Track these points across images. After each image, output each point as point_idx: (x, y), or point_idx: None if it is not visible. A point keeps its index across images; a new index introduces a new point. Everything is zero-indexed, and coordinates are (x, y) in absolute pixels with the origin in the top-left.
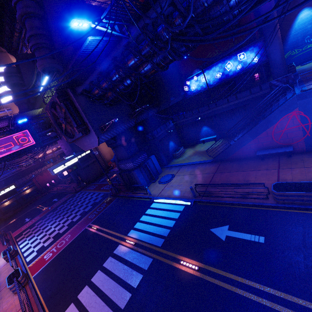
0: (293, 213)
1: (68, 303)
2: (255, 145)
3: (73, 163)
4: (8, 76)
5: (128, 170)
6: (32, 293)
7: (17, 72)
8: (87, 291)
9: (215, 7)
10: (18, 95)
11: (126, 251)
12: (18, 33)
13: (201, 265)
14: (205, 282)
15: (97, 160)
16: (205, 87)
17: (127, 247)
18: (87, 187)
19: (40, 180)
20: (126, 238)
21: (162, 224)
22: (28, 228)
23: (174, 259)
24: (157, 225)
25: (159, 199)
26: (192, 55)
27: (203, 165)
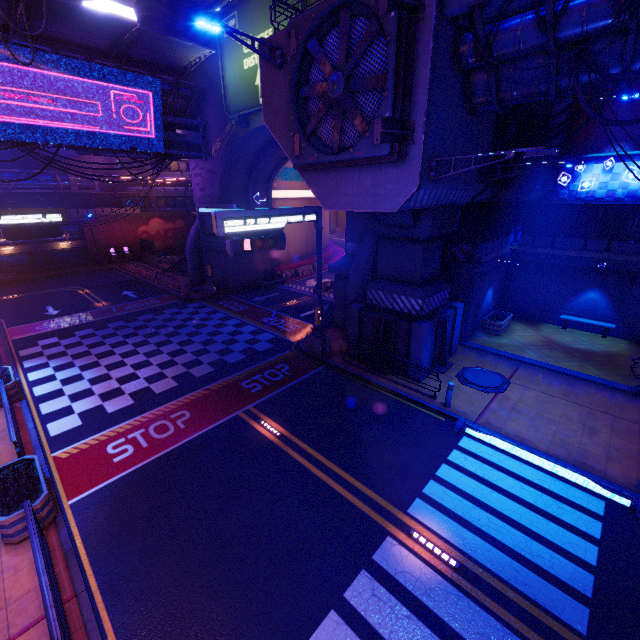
0: None
1: None
2: None
3: (273, 227)
4: None
5: (394, 313)
6: (72, 579)
7: None
8: None
9: None
10: None
11: (430, 582)
12: None
13: None
14: None
15: (320, 251)
16: (619, 198)
17: (429, 564)
18: (220, 301)
19: (99, 233)
20: (407, 521)
21: (541, 533)
22: (54, 334)
23: None
24: (523, 529)
25: (487, 433)
26: (637, 101)
27: (604, 392)
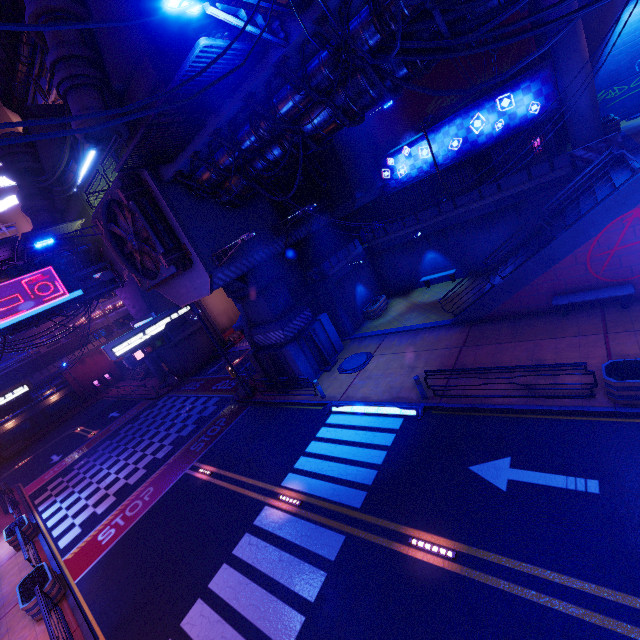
0: None
1: None
2: (549, 284)
3: (156, 333)
4: (7, 154)
5: (274, 346)
6: (76, 619)
7: (27, 145)
8: (202, 611)
9: None
10: (31, 193)
11: (282, 521)
12: (27, 65)
13: (460, 547)
14: (476, 587)
15: (206, 327)
16: (427, 171)
17: (285, 511)
18: (183, 387)
19: (79, 374)
20: (279, 491)
21: (356, 459)
22: (59, 476)
23: (395, 534)
24: (347, 461)
25: (344, 405)
26: (398, 102)
27: (434, 333)
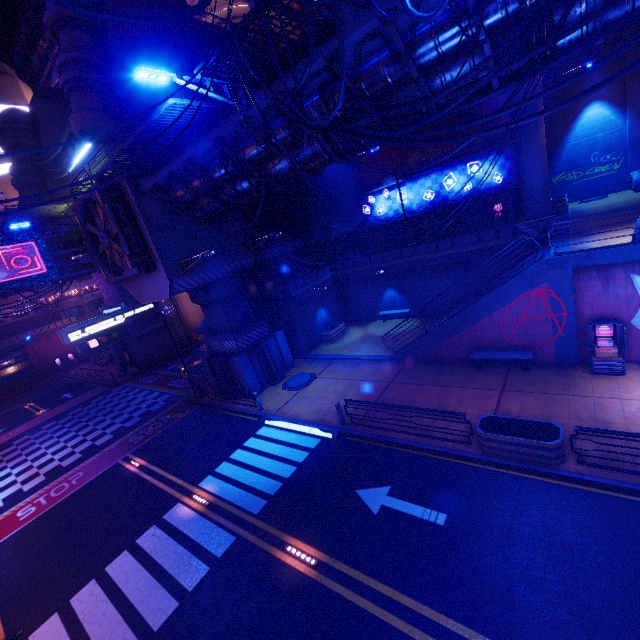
0: (506, 475)
1: (48, 613)
2: (471, 338)
3: (115, 325)
4: (7, 128)
5: (227, 354)
6: None
7: (29, 123)
8: (92, 590)
9: (407, 86)
10: (24, 169)
11: (188, 518)
12: (48, 42)
13: (323, 557)
14: (323, 591)
15: (166, 326)
16: (402, 214)
17: (193, 509)
18: (141, 378)
19: (42, 350)
20: (195, 490)
21: (269, 470)
22: None
23: (277, 541)
24: (261, 471)
25: (275, 419)
26: (385, 149)
27: (373, 365)
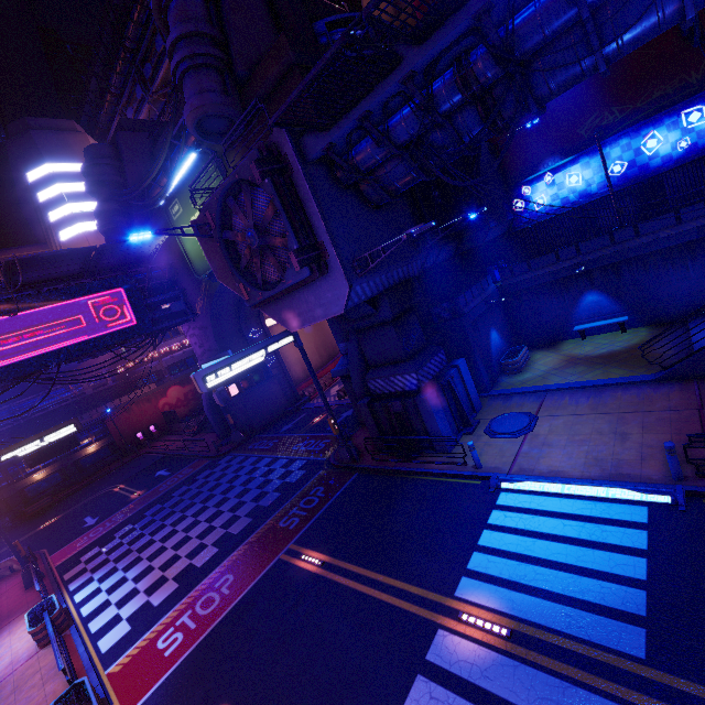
0: None
1: None
2: None
3: (254, 364)
4: (91, 165)
5: (398, 395)
6: None
7: (113, 158)
8: None
9: None
10: (110, 208)
11: (484, 662)
12: (115, 96)
13: None
14: None
15: (309, 365)
16: (574, 201)
17: (481, 644)
18: (250, 445)
19: (122, 423)
20: (455, 605)
21: (588, 566)
22: (95, 544)
23: None
24: (569, 568)
25: (521, 480)
26: (542, 122)
27: (630, 390)
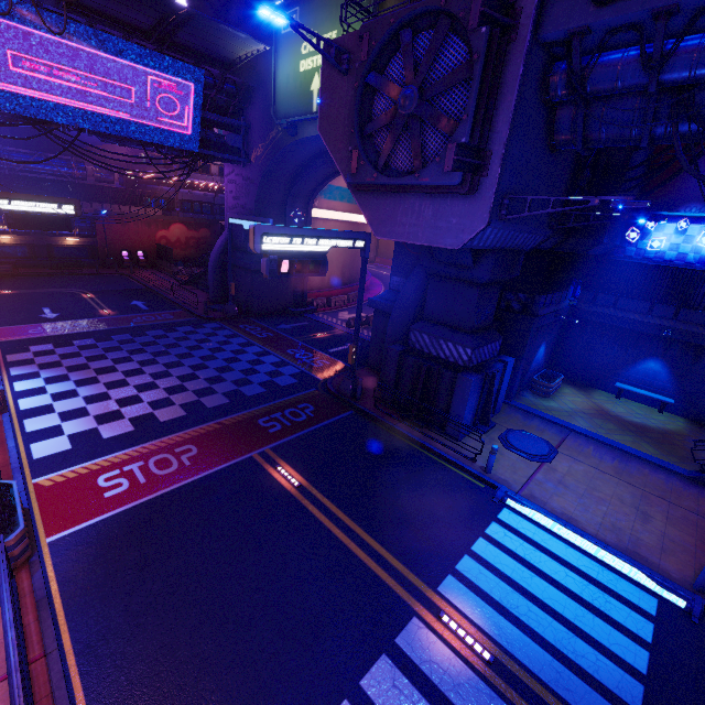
0: None
1: None
2: None
3: (316, 250)
4: None
5: (438, 361)
6: (42, 634)
7: None
8: None
9: None
10: None
11: (459, 676)
12: None
13: None
14: None
15: (363, 282)
16: (690, 262)
17: (459, 655)
18: (242, 324)
19: (112, 233)
20: (437, 601)
21: (586, 630)
22: (49, 340)
23: None
24: (566, 622)
25: (531, 507)
26: None
27: (659, 473)
